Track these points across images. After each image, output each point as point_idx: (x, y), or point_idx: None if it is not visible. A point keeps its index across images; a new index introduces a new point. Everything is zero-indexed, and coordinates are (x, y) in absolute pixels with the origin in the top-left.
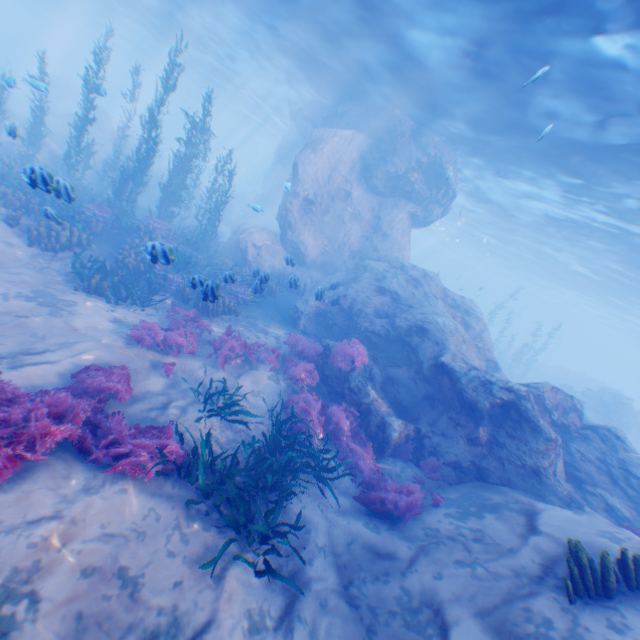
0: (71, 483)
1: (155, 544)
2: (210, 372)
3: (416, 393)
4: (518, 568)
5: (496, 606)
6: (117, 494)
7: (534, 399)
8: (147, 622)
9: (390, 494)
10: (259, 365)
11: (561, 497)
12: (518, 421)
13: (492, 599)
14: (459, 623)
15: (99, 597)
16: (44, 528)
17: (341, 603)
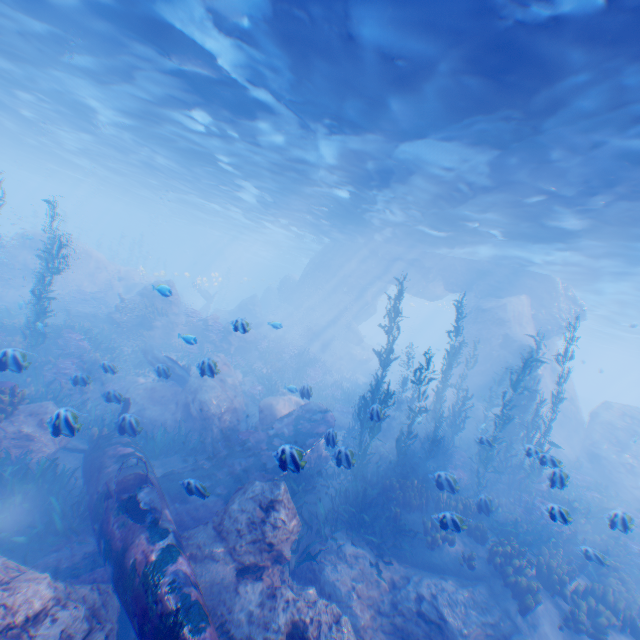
0: None
1: None
2: None
3: None
4: None
5: None
6: None
7: None
8: None
9: None
10: None
11: None
12: None
13: None
14: None
15: None
16: None
17: None
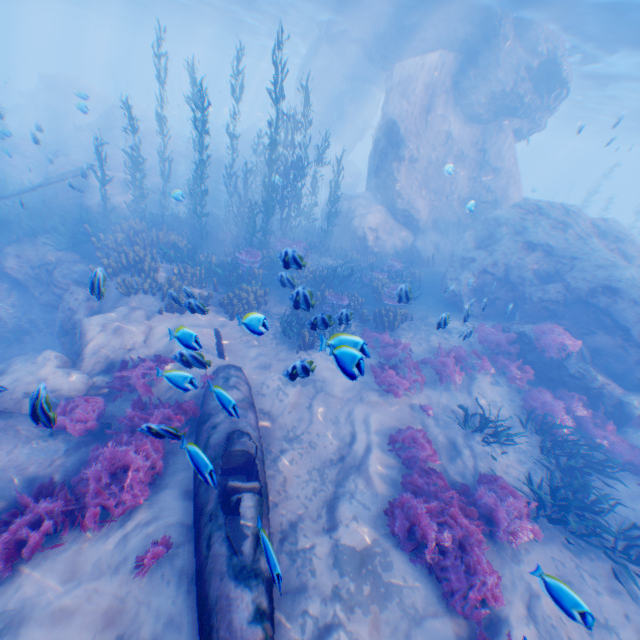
0: (503, 560)
1: (582, 587)
2: (448, 397)
3: (627, 360)
4: None
5: None
6: (525, 554)
7: None
8: None
9: None
10: (473, 373)
11: None
12: None
13: None
14: None
15: None
16: (538, 608)
17: None
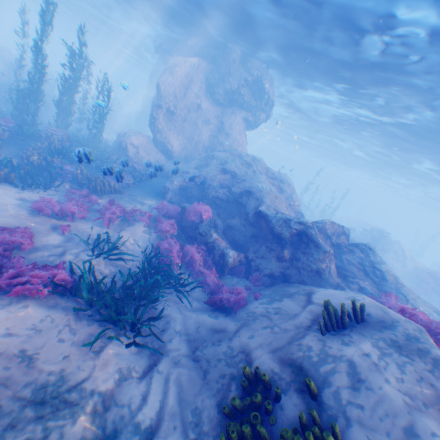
0: None
1: (49, 336)
2: (99, 230)
3: (246, 234)
4: (298, 323)
5: (282, 345)
6: (19, 308)
7: (320, 230)
8: (39, 380)
9: (225, 295)
10: (136, 224)
11: (332, 285)
12: (307, 243)
13: (280, 342)
14: (259, 358)
15: (1, 368)
16: None
17: (188, 360)
